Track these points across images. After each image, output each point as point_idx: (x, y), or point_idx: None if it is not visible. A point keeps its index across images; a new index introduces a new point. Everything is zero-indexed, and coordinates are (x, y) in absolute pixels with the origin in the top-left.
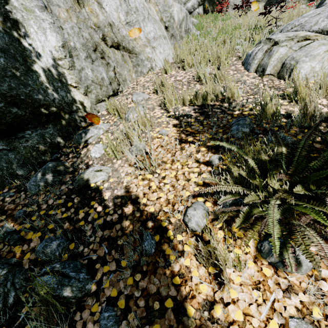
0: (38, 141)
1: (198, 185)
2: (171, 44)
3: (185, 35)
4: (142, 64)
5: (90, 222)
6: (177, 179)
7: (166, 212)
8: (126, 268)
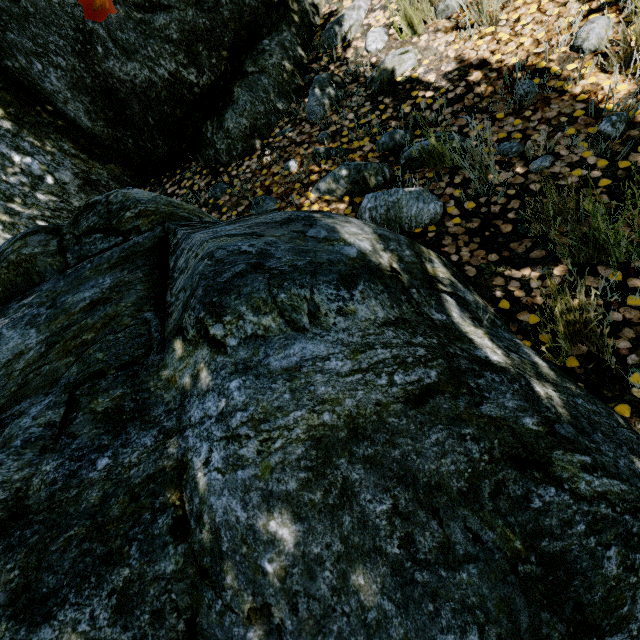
0: (281, 55)
1: (584, 3)
2: None
3: None
4: None
5: (425, 109)
6: (543, 11)
7: (539, 55)
8: (506, 118)
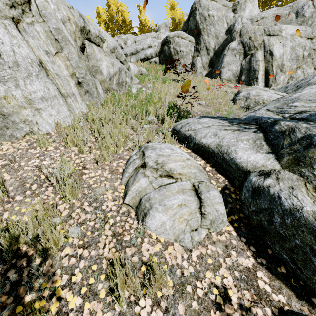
0: None
1: None
2: (84, 100)
3: (117, 87)
4: (14, 127)
5: None
6: None
7: None
8: None
